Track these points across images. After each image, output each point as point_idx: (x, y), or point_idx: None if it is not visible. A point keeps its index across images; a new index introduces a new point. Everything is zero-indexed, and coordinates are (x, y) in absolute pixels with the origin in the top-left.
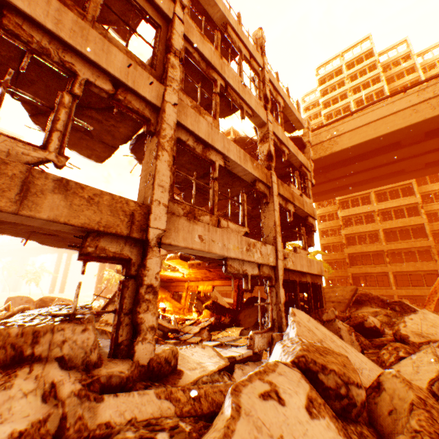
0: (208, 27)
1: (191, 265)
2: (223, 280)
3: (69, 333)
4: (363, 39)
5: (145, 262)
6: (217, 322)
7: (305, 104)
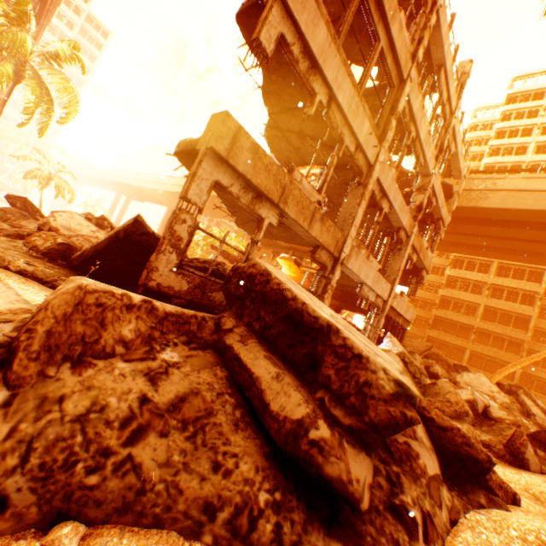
0: (425, 74)
1: (304, 271)
2: None
3: None
4: None
5: (334, 271)
6: None
7: (474, 121)
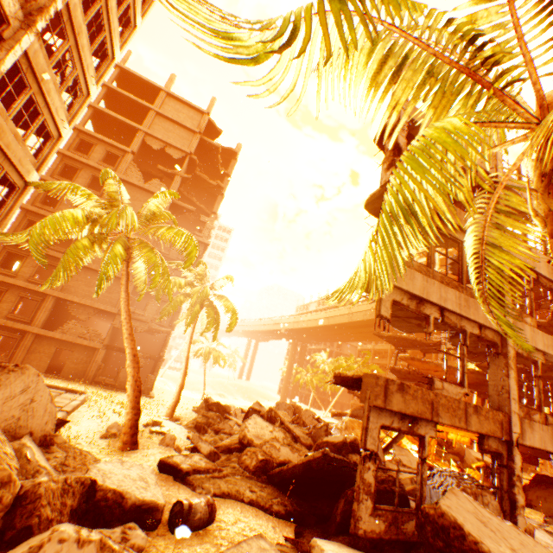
0: None
1: None
2: None
3: (488, 498)
4: None
5: (512, 457)
6: None
7: None
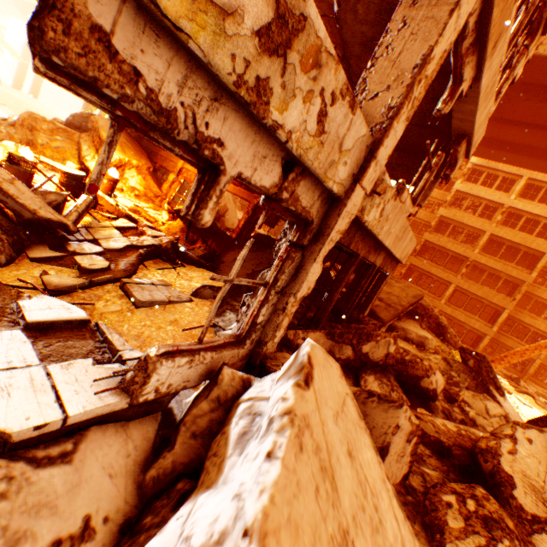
0: None
1: None
2: (238, 186)
3: None
4: None
5: None
6: (170, 249)
7: None
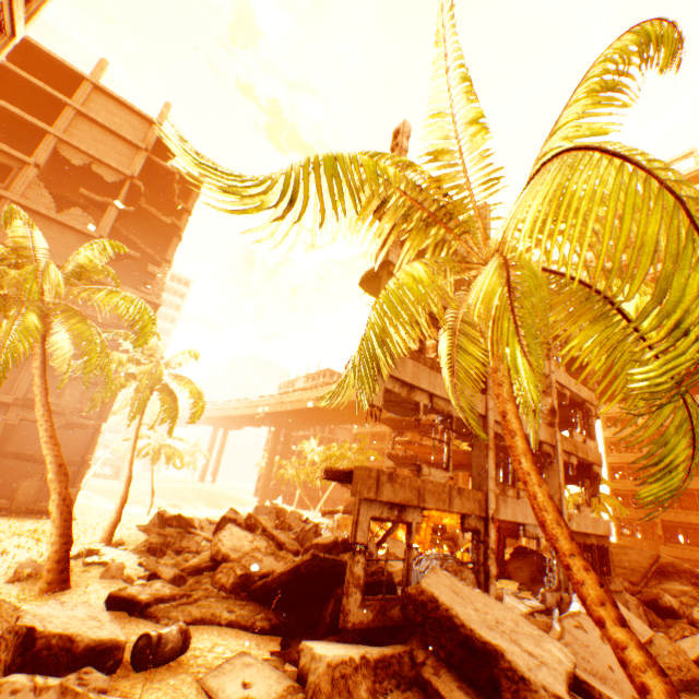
0: None
1: None
2: None
3: (466, 573)
4: (682, 156)
5: (488, 532)
6: None
7: None
